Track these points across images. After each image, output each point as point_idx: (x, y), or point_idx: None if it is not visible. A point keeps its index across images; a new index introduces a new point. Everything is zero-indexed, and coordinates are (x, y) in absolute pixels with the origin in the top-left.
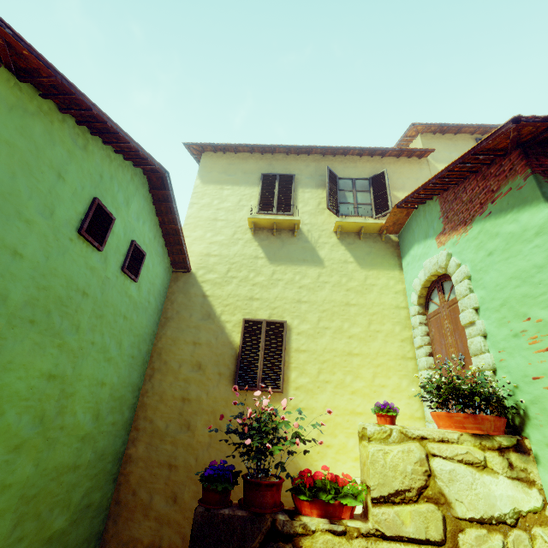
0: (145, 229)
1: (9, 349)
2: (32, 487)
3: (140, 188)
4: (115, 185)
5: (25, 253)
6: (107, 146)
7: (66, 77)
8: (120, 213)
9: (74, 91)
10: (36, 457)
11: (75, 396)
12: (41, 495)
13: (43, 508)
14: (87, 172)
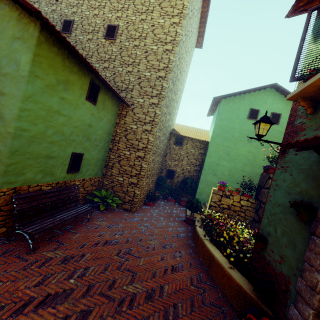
0: (278, 105)
1: (237, 145)
2: (251, 174)
3: (271, 94)
4: (257, 101)
5: (235, 127)
6: (251, 93)
7: (228, 94)
8: (262, 107)
9: (231, 94)
10: (250, 168)
11: (259, 158)
12: (254, 177)
13: (255, 181)
14: (246, 104)
